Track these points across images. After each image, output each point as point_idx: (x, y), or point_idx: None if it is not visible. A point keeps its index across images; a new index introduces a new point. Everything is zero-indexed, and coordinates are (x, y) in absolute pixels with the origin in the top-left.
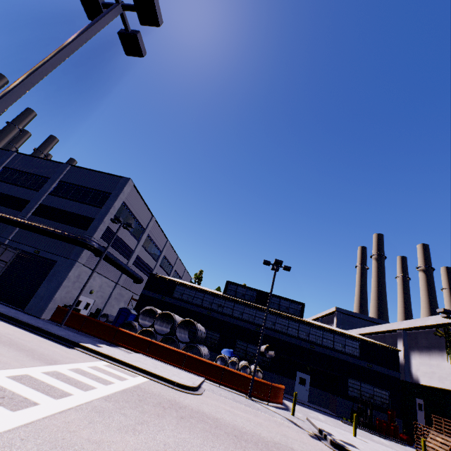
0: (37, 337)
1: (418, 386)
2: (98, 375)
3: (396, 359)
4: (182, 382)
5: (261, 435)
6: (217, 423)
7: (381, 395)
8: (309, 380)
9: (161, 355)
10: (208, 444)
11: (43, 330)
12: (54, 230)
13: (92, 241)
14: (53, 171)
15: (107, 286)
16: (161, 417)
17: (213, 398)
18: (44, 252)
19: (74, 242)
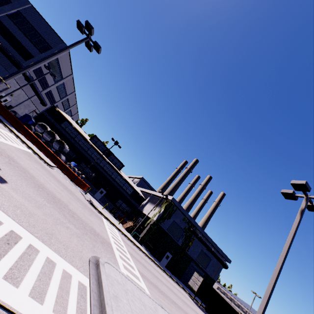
0: None
1: (144, 214)
2: (14, 140)
3: (142, 202)
4: (46, 161)
5: (67, 186)
6: (54, 176)
7: (127, 210)
8: (105, 193)
9: (40, 148)
10: (49, 175)
11: None
12: (4, 48)
13: (27, 71)
14: None
15: (23, 97)
16: (36, 163)
17: (56, 172)
18: None
19: (15, 64)
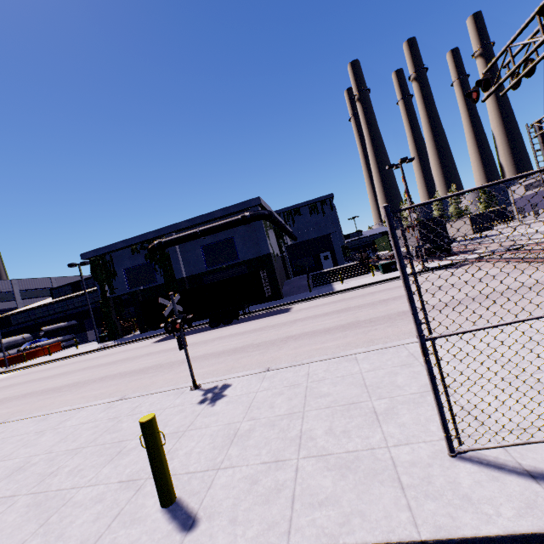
0: None
1: None
2: None
3: None
4: None
5: None
6: None
7: None
8: None
9: None
10: None
11: None
12: None
13: None
14: None
15: None
16: None
17: None
18: None
19: None
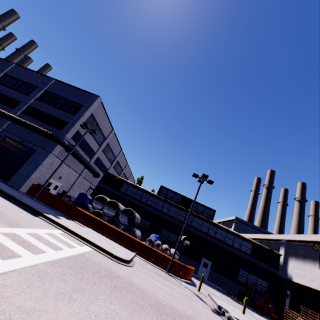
0: (10, 204)
1: (289, 281)
2: (51, 241)
3: (277, 260)
4: (118, 255)
5: (177, 308)
6: (143, 295)
7: (262, 284)
8: (210, 265)
9: (105, 231)
10: (134, 316)
11: (16, 199)
12: (36, 126)
13: (64, 139)
14: (41, 82)
15: (72, 175)
16: (97, 285)
17: (141, 270)
18: (27, 142)
19: (50, 137)
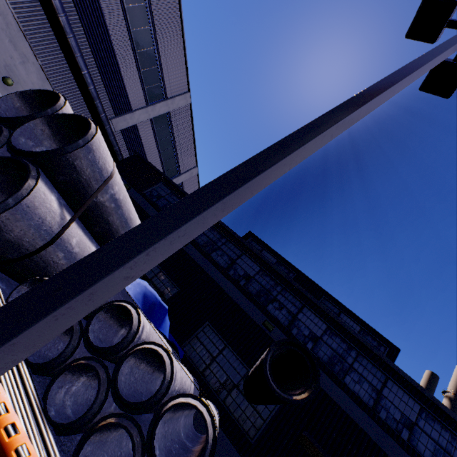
0: None
1: None
2: None
3: None
4: None
5: None
6: None
7: None
8: None
9: None
10: None
11: None
12: None
13: None
14: None
15: None
16: None
17: None
18: None
19: None
